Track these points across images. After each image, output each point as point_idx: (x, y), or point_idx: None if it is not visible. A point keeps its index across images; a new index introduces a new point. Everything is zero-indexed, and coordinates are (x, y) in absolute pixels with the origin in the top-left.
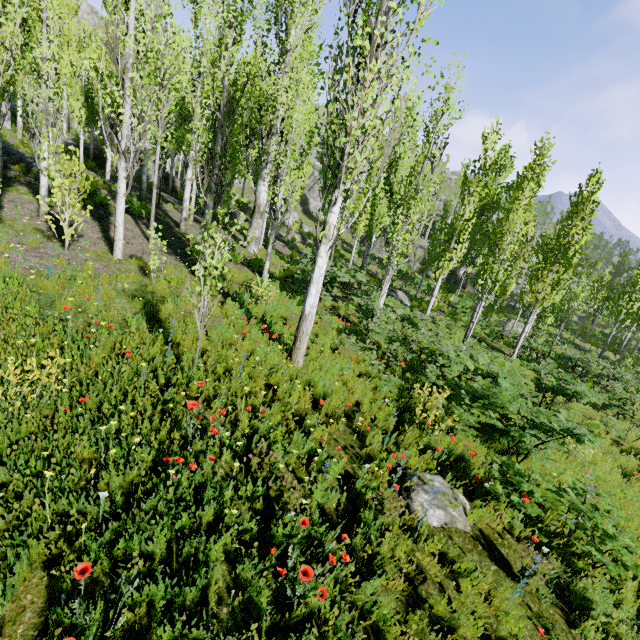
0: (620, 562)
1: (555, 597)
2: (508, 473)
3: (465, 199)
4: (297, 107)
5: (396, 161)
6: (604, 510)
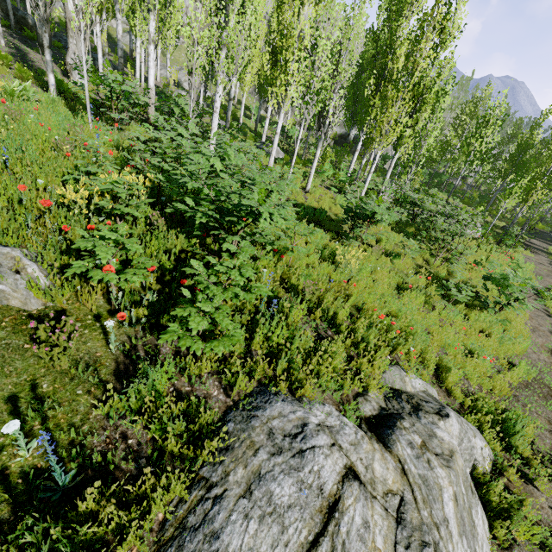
0: (275, 347)
1: (114, 378)
2: None
3: None
4: None
5: None
6: (250, 288)
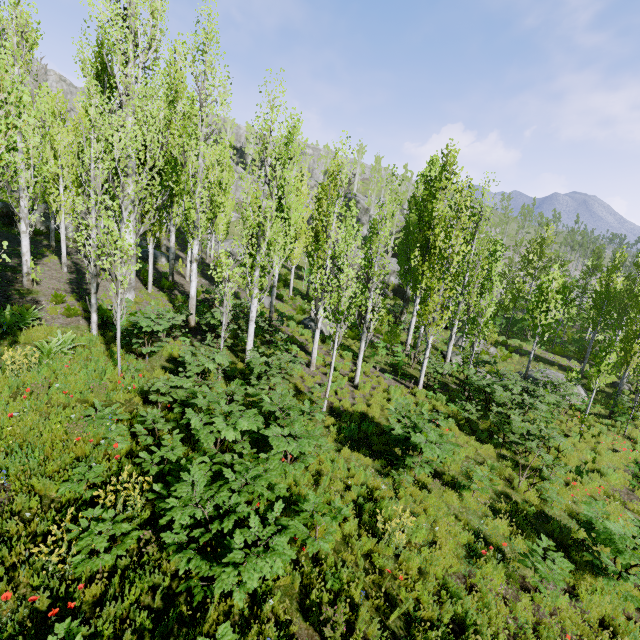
0: None
1: None
2: (208, 603)
3: (324, 220)
4: (92, 145)
5: (282, 186)
6: None
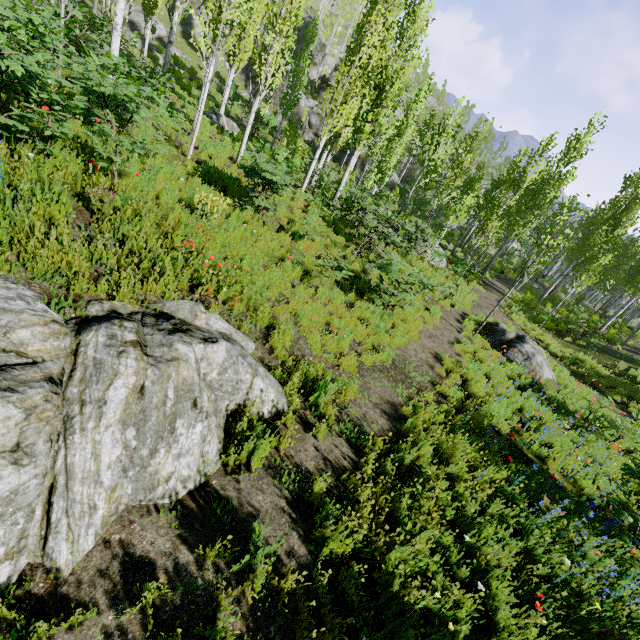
0: None
1: None
2: None
3: None
4: None
5: None
6: None
